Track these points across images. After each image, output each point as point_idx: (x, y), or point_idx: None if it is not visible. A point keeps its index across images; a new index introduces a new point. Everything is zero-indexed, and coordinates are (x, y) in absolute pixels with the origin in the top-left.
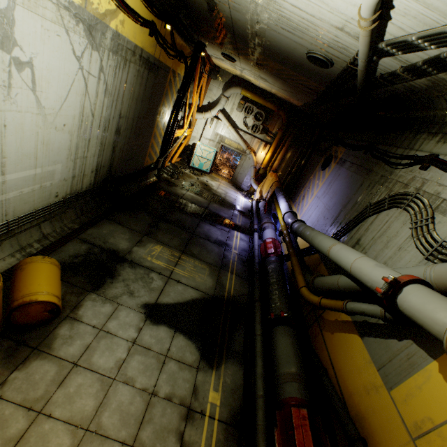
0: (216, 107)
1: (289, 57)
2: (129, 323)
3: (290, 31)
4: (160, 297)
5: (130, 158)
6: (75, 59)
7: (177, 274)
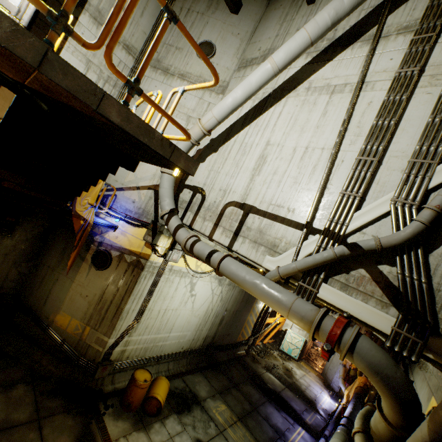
0: None
1: None
2: None
3: None
4: (209, 441)
5: (227, 333)
6: (211, 290)
7: (228, 433)
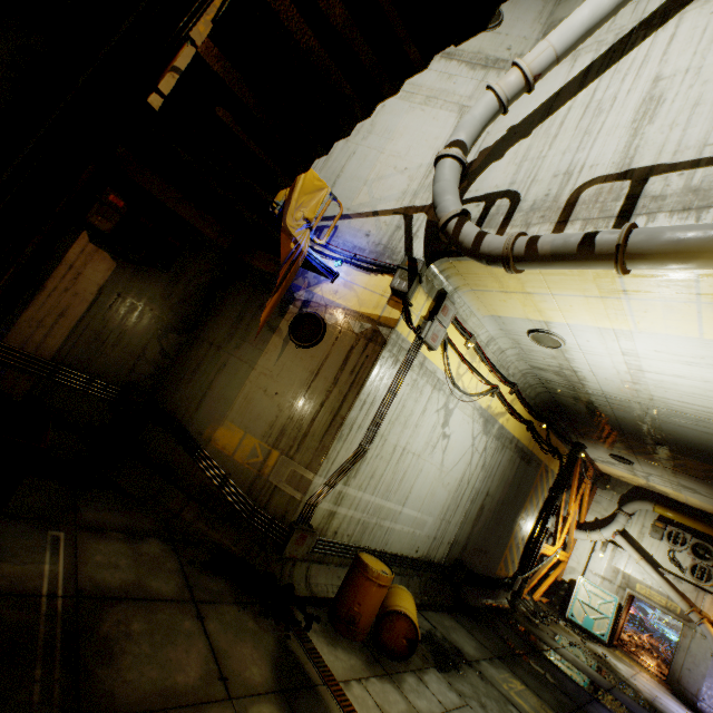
0: (609, 526)
1: (709, 450)
2: None
3: (690, 421)
4: None
5: (484, 549)
6: (471, 438)
7: None
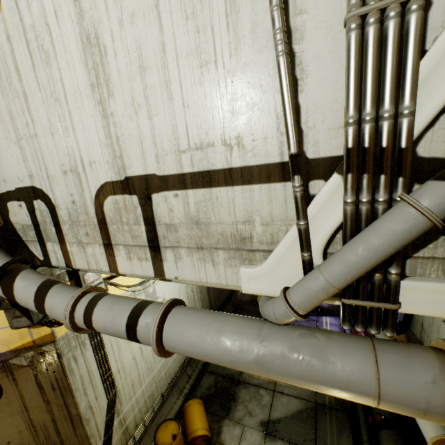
0: None
1: None
2: (254, 441)
3: None
4: (271, 413)
5: (221, 290)
6: None
7: (280, 385)
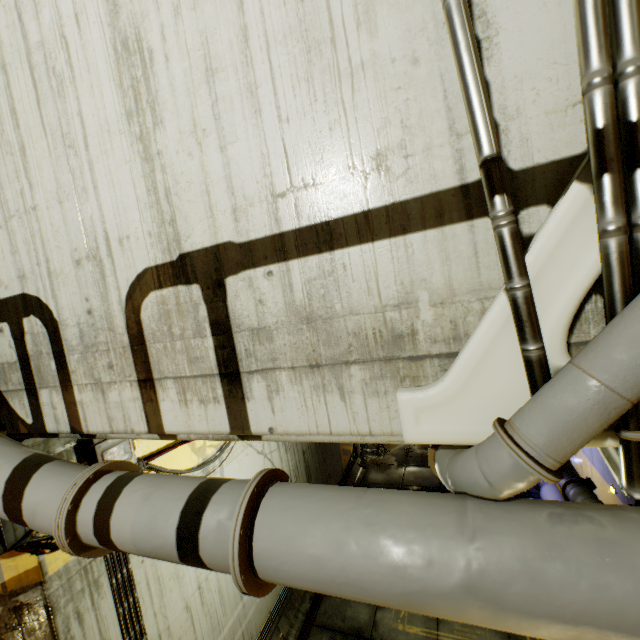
0: None
1: None
2: None
3: None
4: None
5: (327, 475)
6: (260, 455)
7: None
